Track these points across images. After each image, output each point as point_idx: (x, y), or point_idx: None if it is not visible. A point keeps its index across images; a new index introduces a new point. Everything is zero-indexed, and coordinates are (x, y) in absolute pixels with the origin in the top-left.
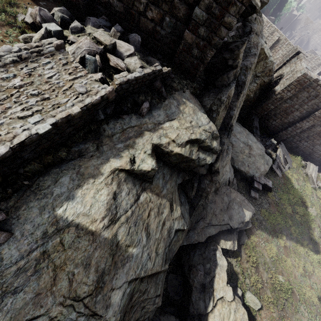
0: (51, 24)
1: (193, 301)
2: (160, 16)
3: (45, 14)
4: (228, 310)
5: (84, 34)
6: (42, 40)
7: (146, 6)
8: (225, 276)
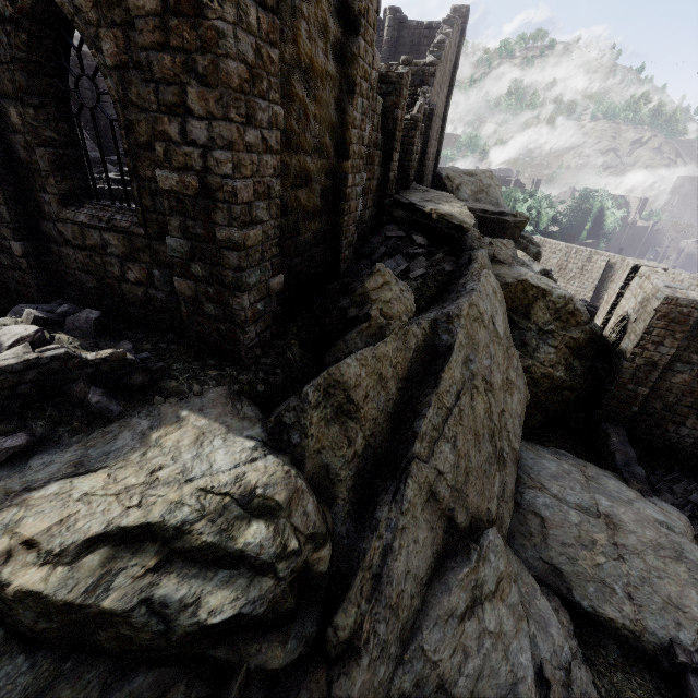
0: None
1: None
2: (146, 273)
3: None
4: None
5: None
6: None
7: (121, 266)
8: None
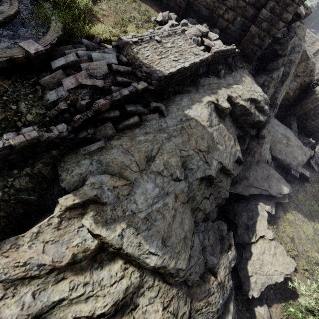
0: (173, 21)
1: (238, 234)
2: (234, 17)
3: (170, 15)
4: (269, 246)
5: (189, 27)
6: (175, 27)
7: (225, 11)
8: (266, 222)
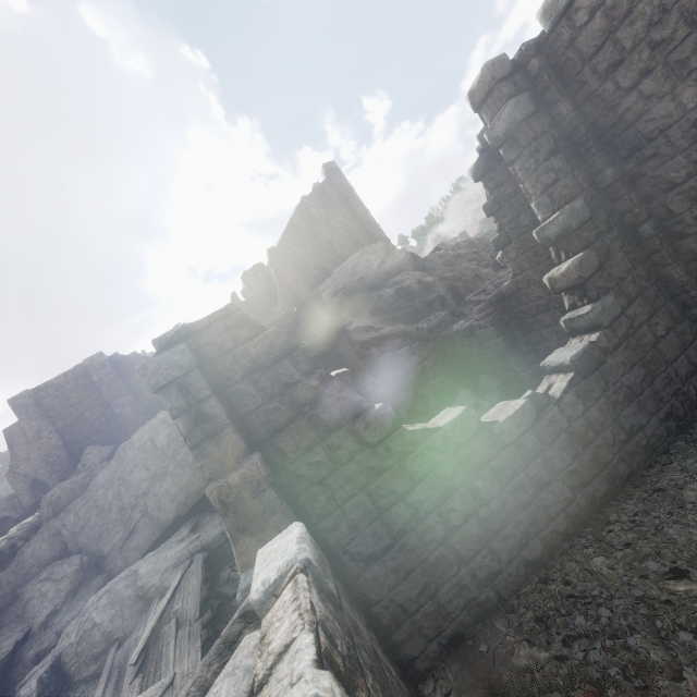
0: None
1: None
2: None
3: None
4: None
5: None
6: None
7: None
8: None
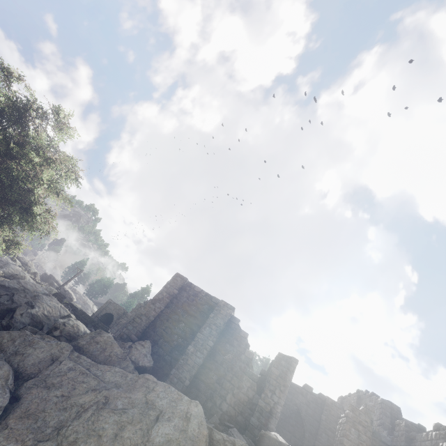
0: None
1: None
2: None
3: None
4: None
5: None
6: None
7: None
8: None
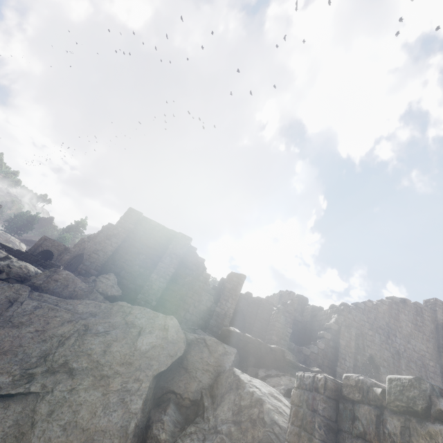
0: None
1: None
2: None
3: None
4: None
5: None
6: None
7: None
8: None
